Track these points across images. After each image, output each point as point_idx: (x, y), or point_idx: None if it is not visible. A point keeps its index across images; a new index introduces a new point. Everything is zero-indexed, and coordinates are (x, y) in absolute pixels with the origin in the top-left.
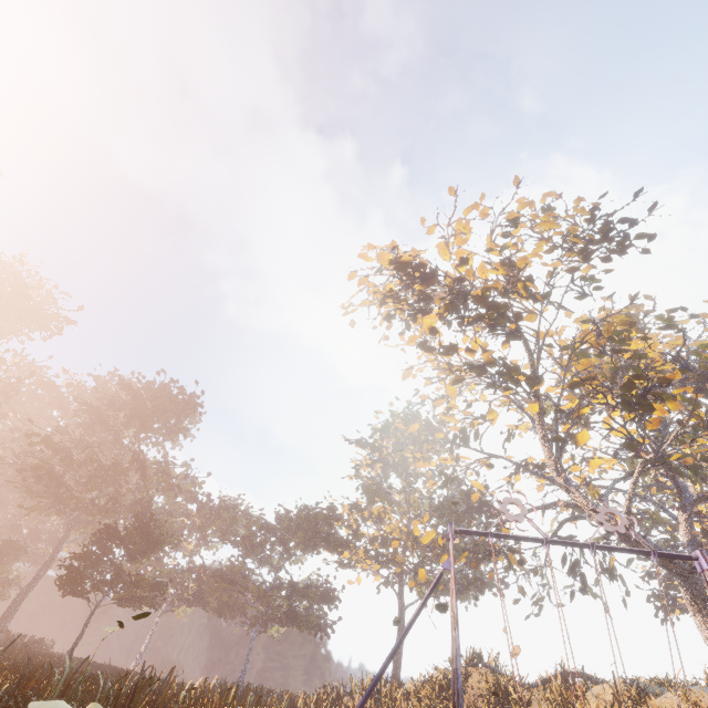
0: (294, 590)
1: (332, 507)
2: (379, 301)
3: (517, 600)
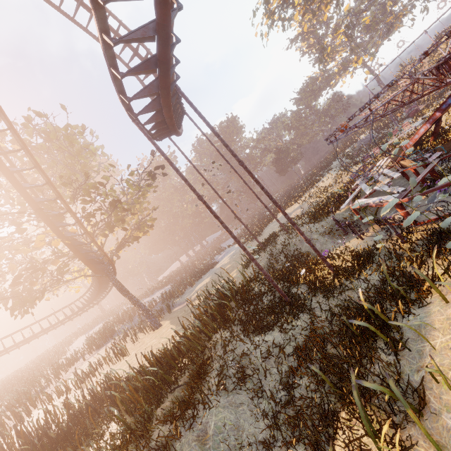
0: (326, 113)
1: (311, 79)
2: (271, 24)
3: (412, 25)
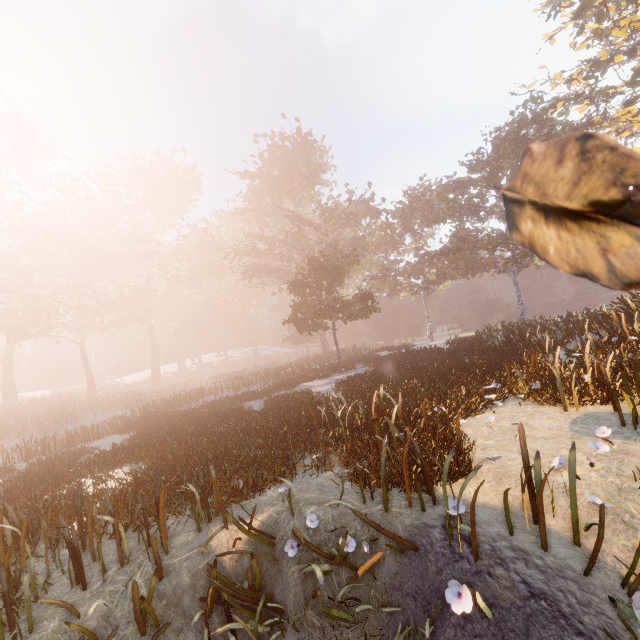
0: None
1: (532, 97)
2: None
3: None
